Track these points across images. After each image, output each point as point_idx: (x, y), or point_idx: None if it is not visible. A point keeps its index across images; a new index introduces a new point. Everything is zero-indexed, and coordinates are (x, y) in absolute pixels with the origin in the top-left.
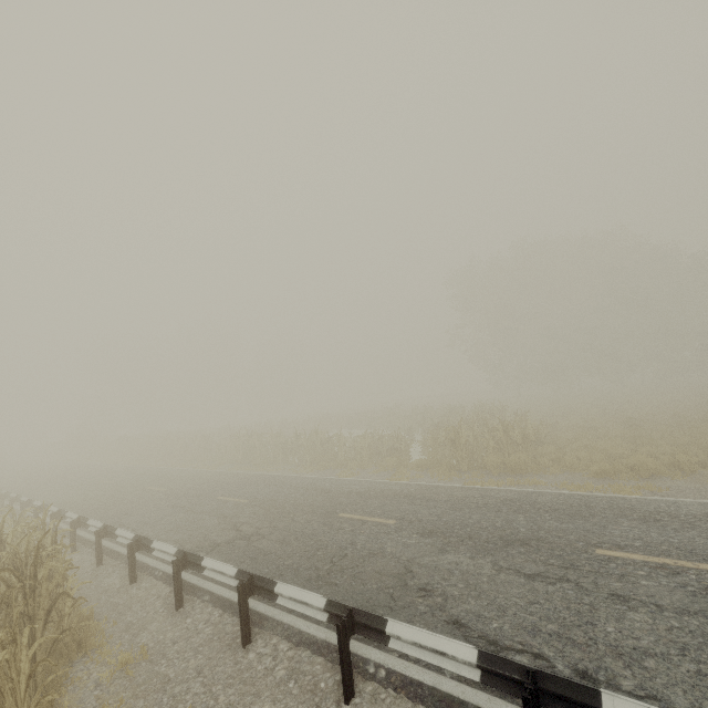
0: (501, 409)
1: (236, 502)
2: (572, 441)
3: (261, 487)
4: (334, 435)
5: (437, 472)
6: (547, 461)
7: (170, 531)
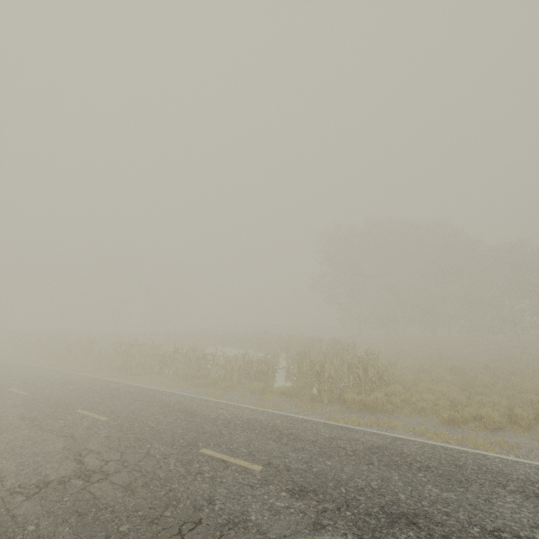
0: (353, 346)
1: (93, 419)
2: (415, 383)
3: (127, 401)
4: (209, 354)
5: (301, 402)
6: (399, 402)
7: (0, 454)
